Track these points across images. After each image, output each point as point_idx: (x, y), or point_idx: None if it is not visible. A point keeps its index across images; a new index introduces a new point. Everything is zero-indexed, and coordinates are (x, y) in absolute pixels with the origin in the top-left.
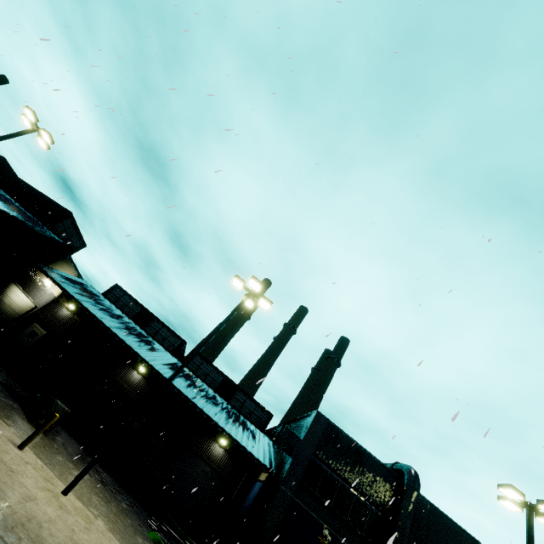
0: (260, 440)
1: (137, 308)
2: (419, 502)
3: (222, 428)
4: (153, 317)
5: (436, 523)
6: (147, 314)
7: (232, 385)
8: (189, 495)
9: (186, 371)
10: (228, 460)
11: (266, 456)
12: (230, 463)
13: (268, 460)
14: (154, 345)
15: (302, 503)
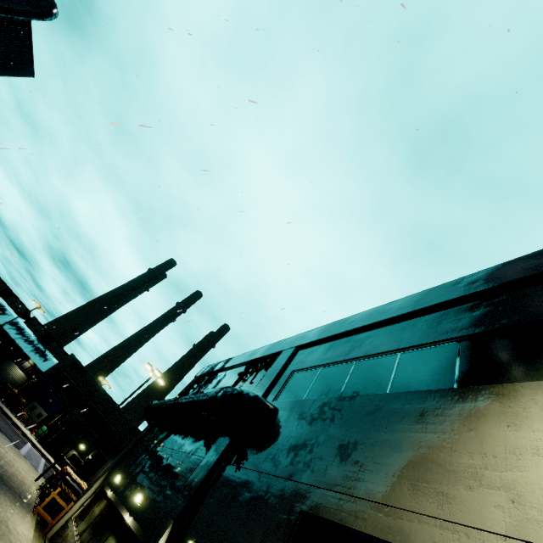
0: (49, 363)
1: (4, 287)
2: (101, 390)
3: (25, 352)
4: (13, 294)
5: (105, 398)
6: (10, 291)
7: (51, 338)
8: (6, 379)
9: (21, 327)
10: (31, 369)
11: (45, 367)
12: (32, 371)
13: (45, 368)
14: (6, 311)
15: (48, 381)
